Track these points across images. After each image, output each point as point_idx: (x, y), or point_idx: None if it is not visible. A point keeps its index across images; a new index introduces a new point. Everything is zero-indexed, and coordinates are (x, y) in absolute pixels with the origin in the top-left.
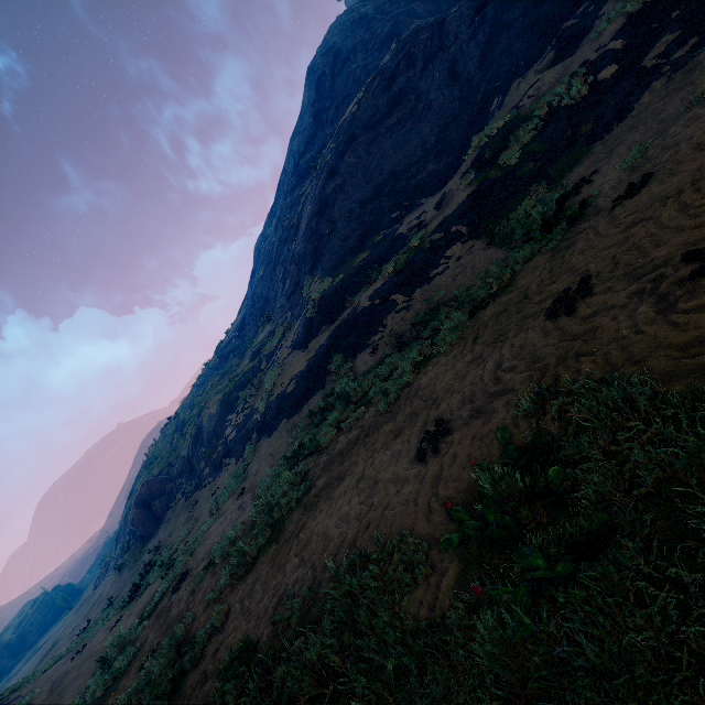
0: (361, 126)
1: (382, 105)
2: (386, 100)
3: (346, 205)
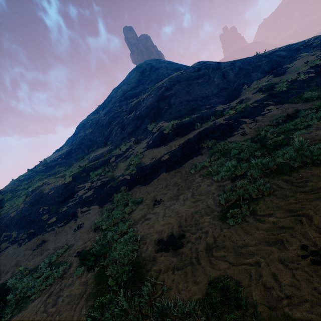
0: (184, 78)
1: (195, 75)
2: (196, 74)
3: (178, 100)
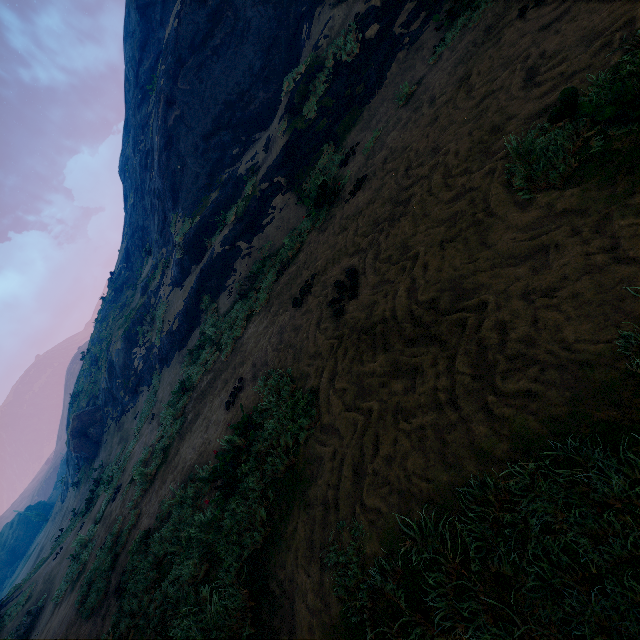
0: (186, 46)
1: (202, 22)
2: (204, 17)
3: (190, 139)
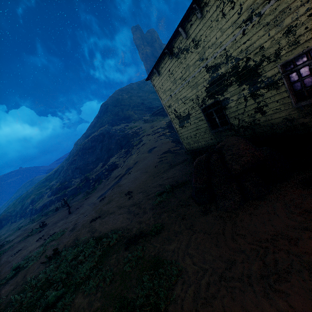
0: (85, 147)
1: (89, 146)
2: (90, 145)
3: (73, 166)
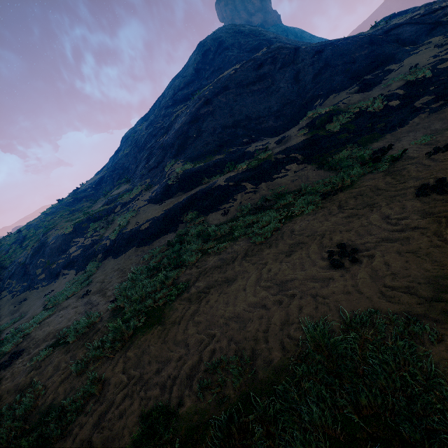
0: (235, 83)
1: (251, 77)
2: (254, 75)
3: (213, 124)
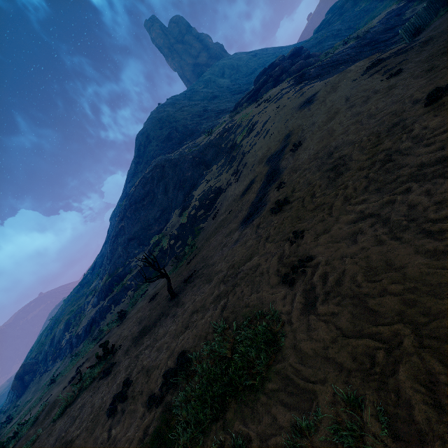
0: (134, 200)
1: (141, 194)
2: (143, 193)
3: (123, 238)
